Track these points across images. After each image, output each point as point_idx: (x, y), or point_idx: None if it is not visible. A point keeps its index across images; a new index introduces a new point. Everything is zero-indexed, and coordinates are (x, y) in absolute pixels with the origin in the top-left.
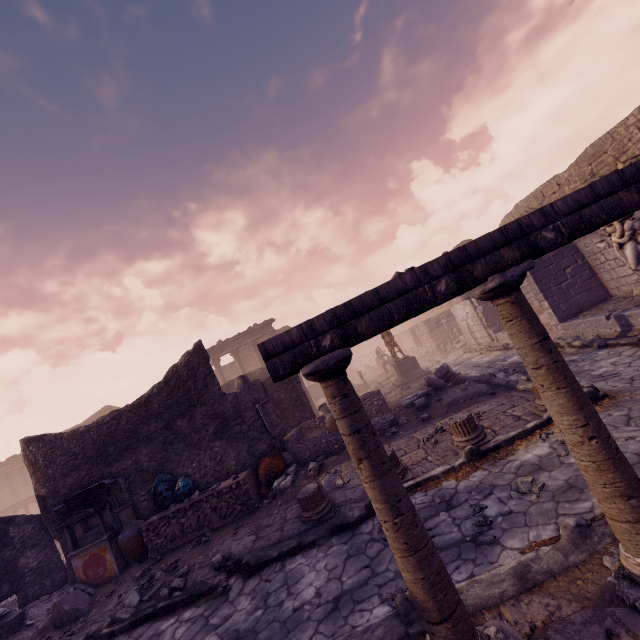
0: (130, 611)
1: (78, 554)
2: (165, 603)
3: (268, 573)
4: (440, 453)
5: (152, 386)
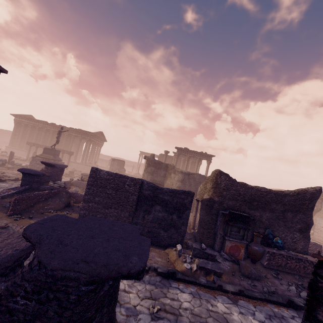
0: None
1: (231, 240)
2: None
3: None
4: None
5: (291, 191)
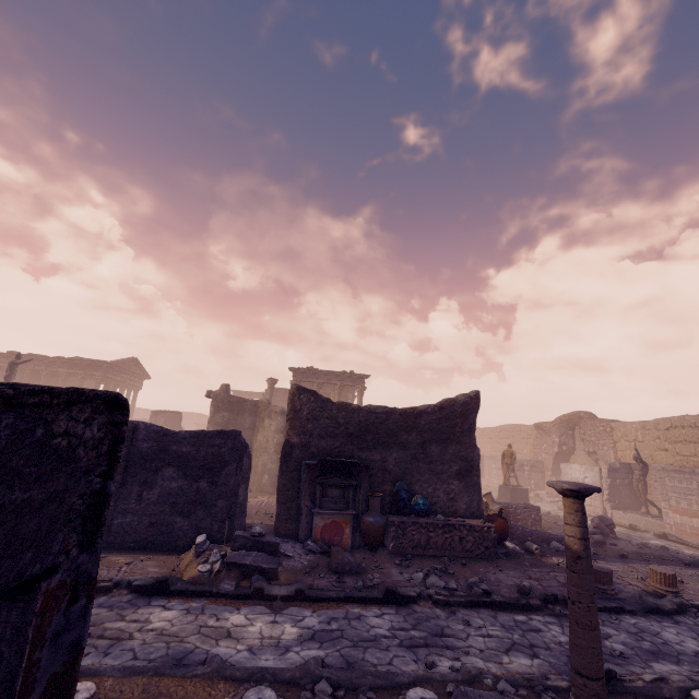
0: (446, 591)
1: (323, 514)
2: (502, 599)
3: (604, 617)
4: (698, 592)
5: (428, 405)
